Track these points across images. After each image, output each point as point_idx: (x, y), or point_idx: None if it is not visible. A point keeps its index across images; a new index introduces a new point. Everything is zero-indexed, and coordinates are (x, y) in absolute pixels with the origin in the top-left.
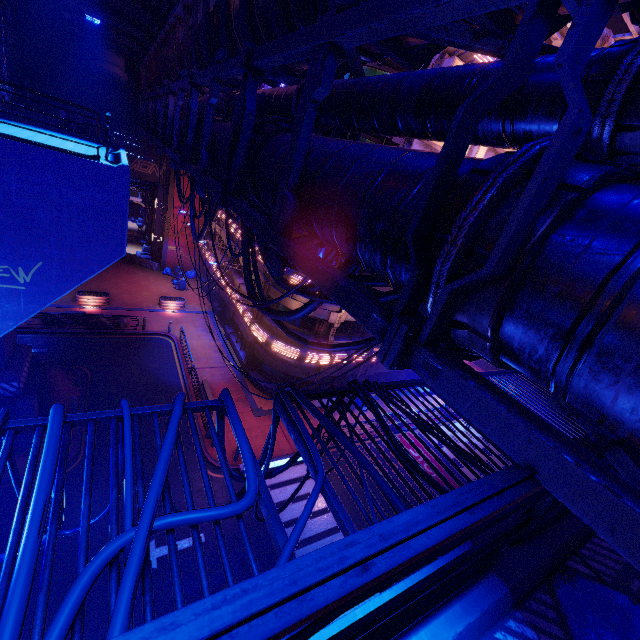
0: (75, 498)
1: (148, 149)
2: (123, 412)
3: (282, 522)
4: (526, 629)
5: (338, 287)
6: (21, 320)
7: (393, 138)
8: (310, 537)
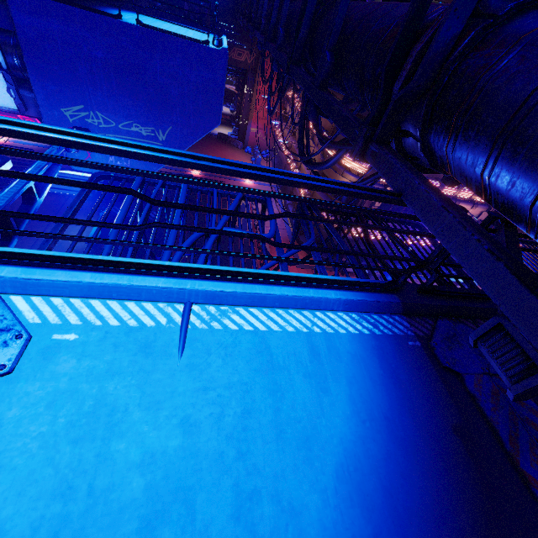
0: None
1: (243, 37)
2: (214, 189)
3: None
4: (404, 322)
5: (341, 117)
6: (160, 167)
7: None
8: None
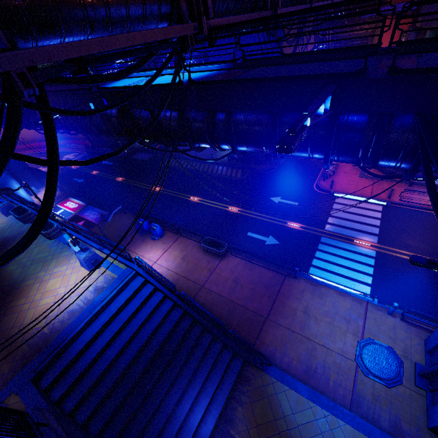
0: (266, 179)
1: None
2: None
3: (336, 216)
4: None
5: None
6: None
7: None
8: (346, 227)
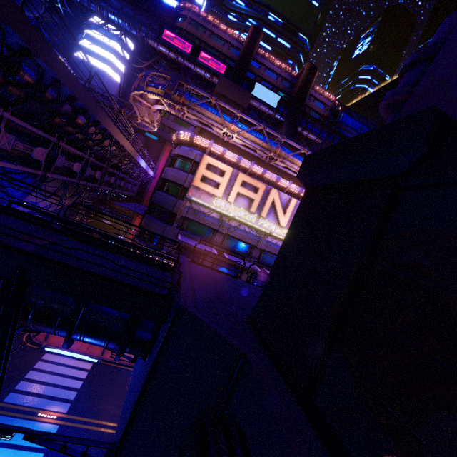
0: None
1: (131, 201)
2: None
3: (32, 378)
4: None
5: None
6: None
7: (185, 185)
8: (39, 393)
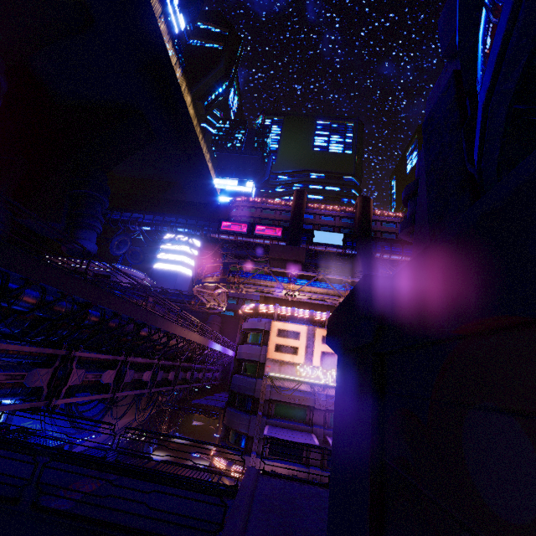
0: None
1: (217, 391)
2: None
3: None
4: None
5: None
6: None
7: (260, 360)
8: None
